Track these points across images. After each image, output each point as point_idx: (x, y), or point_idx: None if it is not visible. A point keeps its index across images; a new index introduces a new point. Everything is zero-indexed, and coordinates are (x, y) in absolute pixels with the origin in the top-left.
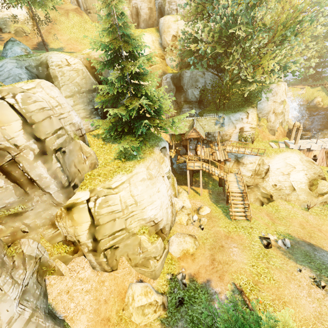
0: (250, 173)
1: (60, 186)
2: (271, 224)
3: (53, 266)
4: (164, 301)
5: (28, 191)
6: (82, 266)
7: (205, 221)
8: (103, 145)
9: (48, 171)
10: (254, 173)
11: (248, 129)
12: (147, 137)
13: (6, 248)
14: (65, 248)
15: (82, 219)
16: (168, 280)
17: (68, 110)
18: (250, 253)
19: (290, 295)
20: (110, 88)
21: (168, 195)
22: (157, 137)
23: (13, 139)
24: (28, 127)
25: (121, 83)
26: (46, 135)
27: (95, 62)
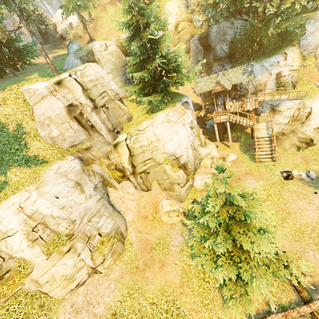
0: (287, 120)
1: (108, 130)
2: (303, 164)
3: (110, 182)
4: (185, 211)
5: (91, 133)
6: (128, 186)
7: (228, 164)
8: (136, 107)
9: (100, 119)
10: (292, 119)
11: (287, 73)
12: (173, 97)
13: (85, 167)
14: (117, 173)
15: (123, 152)
16: (191, 203)
17: (108, 80)
18: (265, 183)
19: (296, 208)
20: (135, 58)
21: (189, 140)
22: (180, 95)
23: (79, 99)
24: (85, 92)
25: (142, 51)
26: (96, 96)
27: (122, 40)
